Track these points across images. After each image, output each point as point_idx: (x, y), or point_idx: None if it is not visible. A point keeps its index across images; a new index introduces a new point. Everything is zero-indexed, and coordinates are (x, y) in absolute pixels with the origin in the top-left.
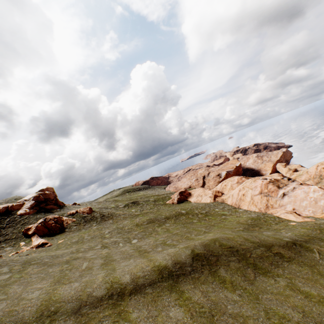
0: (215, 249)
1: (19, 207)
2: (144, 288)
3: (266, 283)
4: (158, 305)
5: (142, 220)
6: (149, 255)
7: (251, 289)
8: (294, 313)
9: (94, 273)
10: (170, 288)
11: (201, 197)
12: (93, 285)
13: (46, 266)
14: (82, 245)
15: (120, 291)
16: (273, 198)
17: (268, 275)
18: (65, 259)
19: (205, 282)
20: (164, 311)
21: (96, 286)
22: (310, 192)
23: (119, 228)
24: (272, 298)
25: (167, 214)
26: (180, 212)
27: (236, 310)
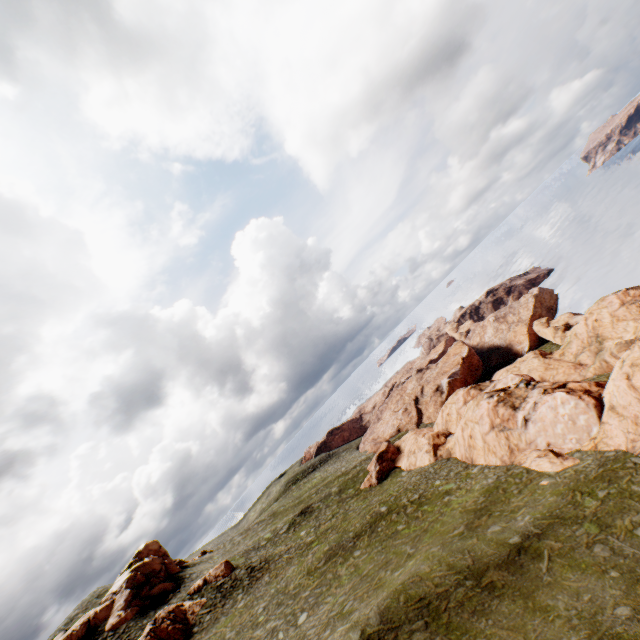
0: (396, 611)
1: (108, 611)
2: None
3: None
4: None
5: (316, 558)
6: None
7: None
8: None
9: None
10: None
11: (414, 456)
12: None
13: None
14: None
15: None
16: (513, 432)
17: None
18: None
19: None
20: None
21: None
22: (557, 405)
23: (279, 590)
24: None
25: (356, 526)
26: (378, 513)
27: None
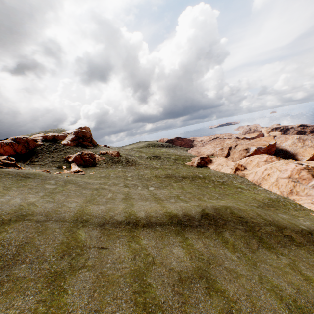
0: (225, 215)
1: (63, 138)
2: (154, 226)
3: (267, 256)
4: (164, 241)
5: (161, 174)
6: (163, 203)
7: (251, 256)
8: (289, 287)
9: (116, 203)
10: (176, 233)
11: (221, 167)
12: (115, 212)
13: (81, 188)
14: (108, 180)
15: (135, 222)
16: (301, 186)
17: (271, 251)
18: (94, 187)
19: (209, 237)
20: (168, 247)
21: (117, 212)
22: None
23: (139, 174)
24: (270, 269)
25: (184, 174)
26: (198, 175)
27: (231, 267)
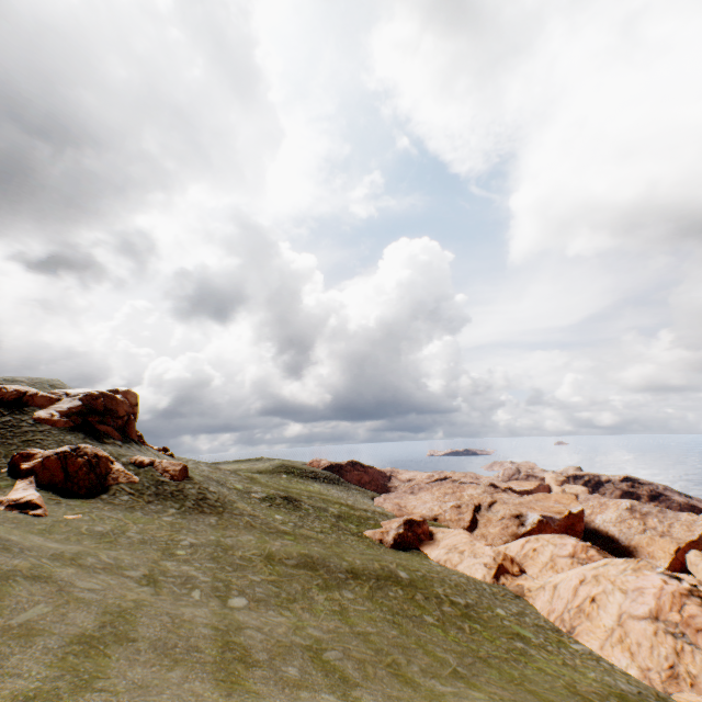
0: None
1: (47, 403)
2: None
3: None
4: None
5: (287, 552)
6: (246, 679)
7: None
8: None
9: (10, 663)
10: None
11: (459, 556)
12: None
13: None
14: (104, 549)
15: None
16: (698, 653)
17: None
18: (11, 564)
19: None
20: None
21: None
22: None
23: (221, 544)
24: None
25: (357, 563)
26: (395, 574)
27: None
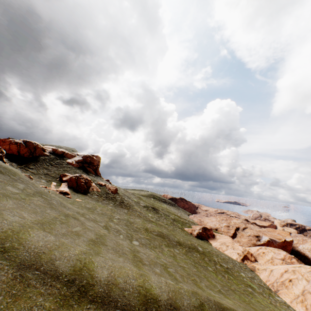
0: None
1: (71, 157)
2: (112, 308)
3: None
4: None
5: (153, 229)
6: (143, 267)
7: None
8: None
9: (76, 241)
10: None
11: (226, 247)
12: (65, 253)
13: (49, 206)
14: (90, 213)
15: (85, 285)
16: None
17: None
18: (67, 212)
19: None
20: None
21: (66, 256)
22: None
23: (129, 220)
24: None
25: (181, 240)
26: (196, 248)
27: None
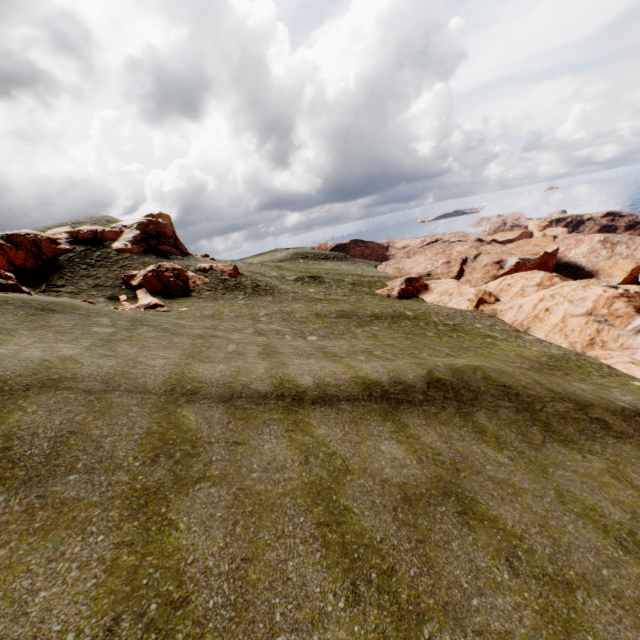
0: (474, 381)
1: (115, 237)
2: (336, 402)
3: (565, 456)
4: (361, 430)
5: (327, 310)
6: (344, 361)
7: (534, 457)
8: (615, 510)
9: (249, 361)
10: (383, 414)
11: (449, 297)
12: (251, 376)
13: (169, 334)
14: (221, 323)
15: (296, 395)
16: (613, 330)
17: (571, 447)
18: (196, 332)
19: (448, 423)
20: (371, 441)
21: (255, 377)
22: None
23: (284, 312)
24: (574, 479)
25: (376, 311)
26: (403, 314)
27: (501, 475)
